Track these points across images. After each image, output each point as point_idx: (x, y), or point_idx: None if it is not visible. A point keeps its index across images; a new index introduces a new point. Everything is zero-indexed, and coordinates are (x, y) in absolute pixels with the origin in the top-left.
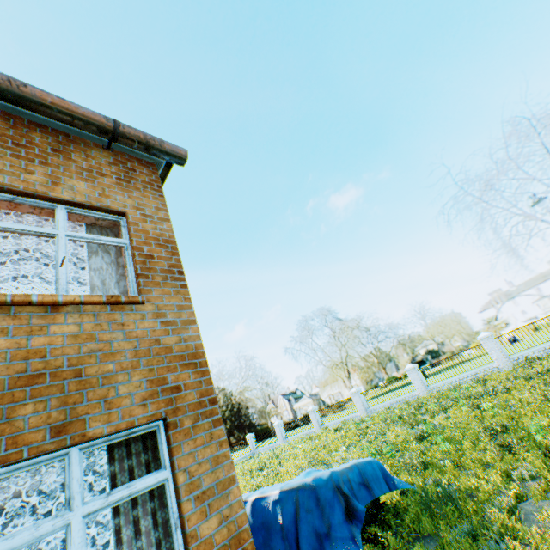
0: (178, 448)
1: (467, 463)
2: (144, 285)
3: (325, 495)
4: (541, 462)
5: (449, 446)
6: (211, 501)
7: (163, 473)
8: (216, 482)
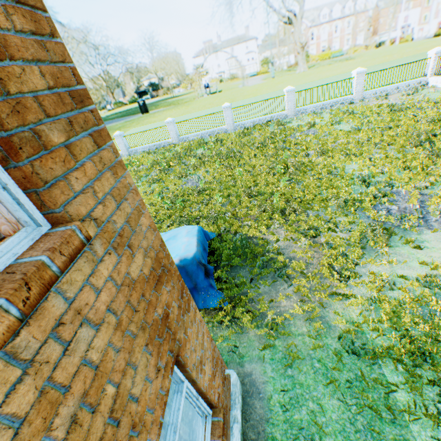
0: (187, 361)
1: (241, 216)
2: (47, 181)
3: (192, 269)
4: (280, 218)
5: (223, 201)
6: (203, 360)
7: (184, 388)
8: (201, 346)
